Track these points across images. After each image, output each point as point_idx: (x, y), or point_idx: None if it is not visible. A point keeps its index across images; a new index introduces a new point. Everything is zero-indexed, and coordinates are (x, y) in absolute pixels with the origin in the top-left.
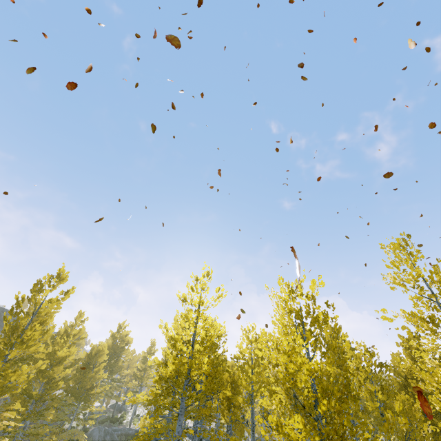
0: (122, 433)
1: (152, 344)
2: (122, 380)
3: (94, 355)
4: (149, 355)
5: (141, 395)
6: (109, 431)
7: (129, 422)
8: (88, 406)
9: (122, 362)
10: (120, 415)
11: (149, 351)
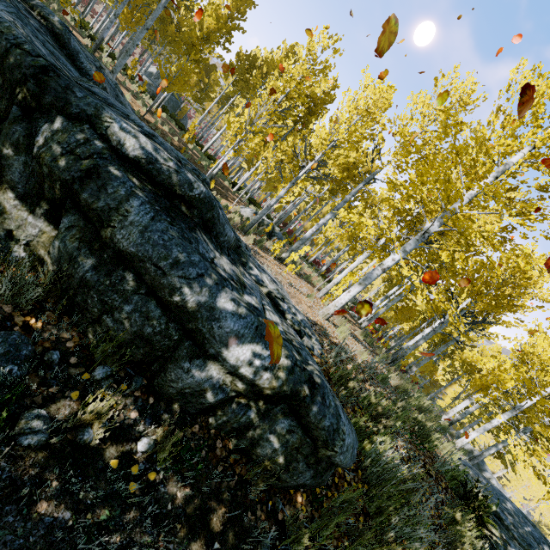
0: None
1: None
2: None
3: None
4: None
5: None
6: None
7: None
8: None
9: None
10: None
11: None
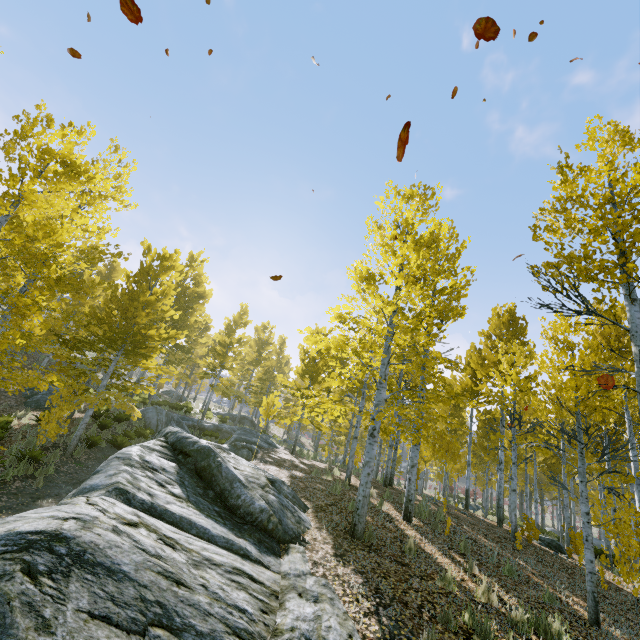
0: (196, 425)
1: (243, 310)
2: (192, 349)
3: (150, 266)
4: (238, 325)
5: (221, 382)
6: (174, 417)
7: (197, 414)
8: (142, 355)
9: (194, 322)
10: (182, 404)
11: (239, 320)
